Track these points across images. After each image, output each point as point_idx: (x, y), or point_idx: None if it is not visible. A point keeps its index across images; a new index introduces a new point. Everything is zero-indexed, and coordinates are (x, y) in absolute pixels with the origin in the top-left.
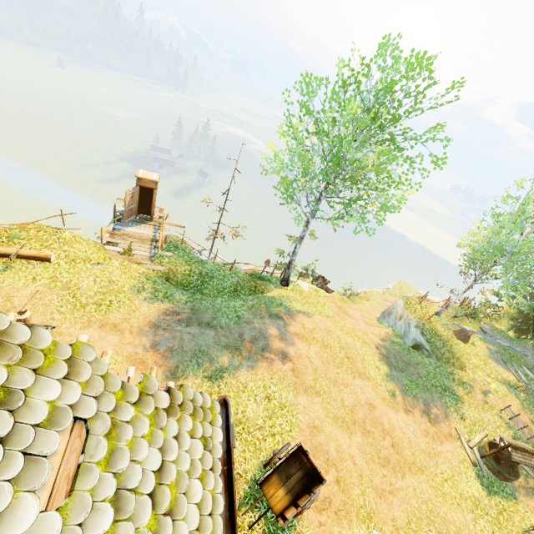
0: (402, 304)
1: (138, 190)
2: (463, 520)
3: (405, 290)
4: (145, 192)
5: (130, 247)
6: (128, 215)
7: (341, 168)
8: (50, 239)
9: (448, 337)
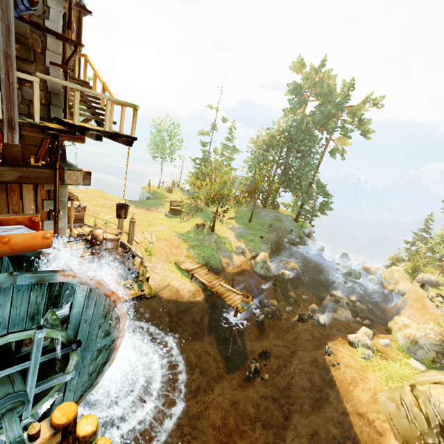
0: (142, 189)
1: None
2: (154, 220)
3: None
4: None
5: None
6: None
7: None
8: None
9: (162, 192)
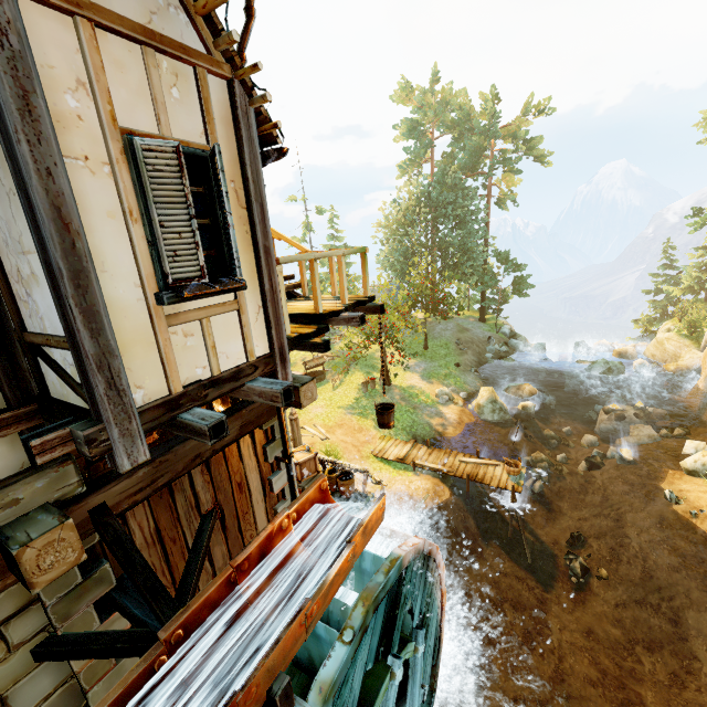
0: None
1: None
2: None
3: None
4: None
5: None
6: None
7: None
8: None
9: None
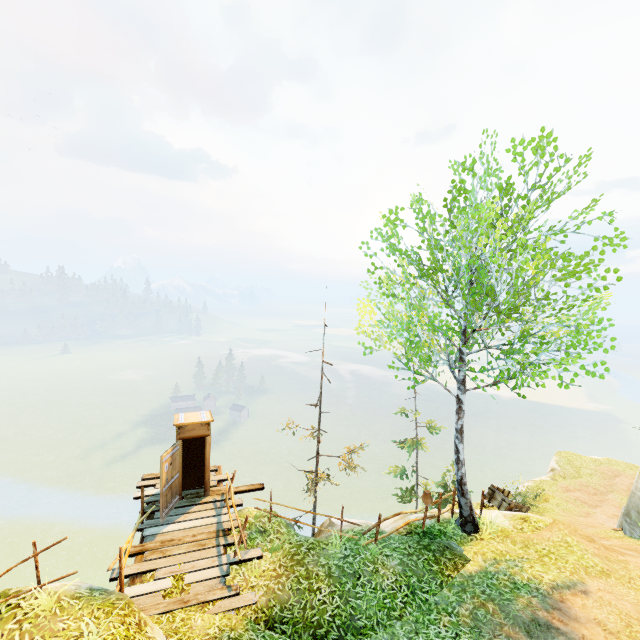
0: None
1: (181, 447)
2: None
3: (578, 463)
4: (189, 447)
5: (179, 569)
6: (167, 499)
7: (498, 295)
8: None
9: None
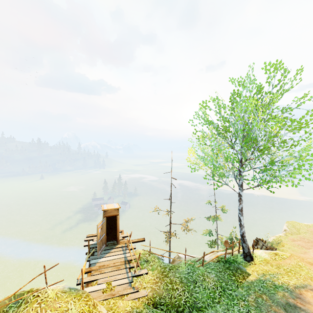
0: None
1: (105, 221)
2: None
3: (298, 226)
4: (108, 221)
5: (109, 279)
6: (100, 246)
7: (259, 142)
8: (30, 309)
9: None
